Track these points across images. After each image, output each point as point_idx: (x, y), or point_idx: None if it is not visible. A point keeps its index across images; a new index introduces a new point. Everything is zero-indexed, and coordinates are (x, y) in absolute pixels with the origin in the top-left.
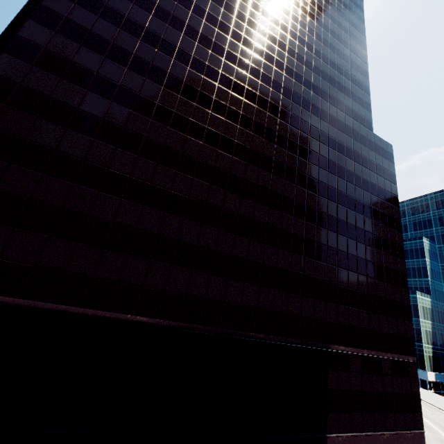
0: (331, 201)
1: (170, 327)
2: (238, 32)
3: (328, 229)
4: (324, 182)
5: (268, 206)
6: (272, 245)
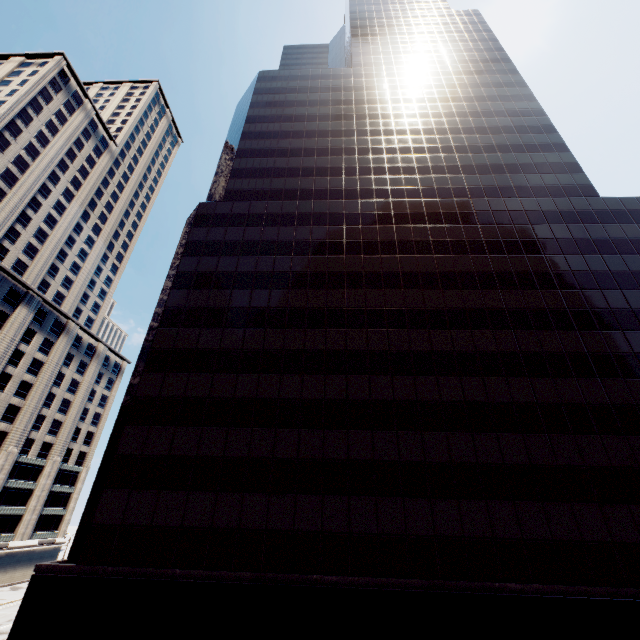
0: (564, 330)
1: (369, 587)
2: (352, 188)
3: (577, 376)
4: (539, 307)
5: (458, 375)
6: (485, 431)
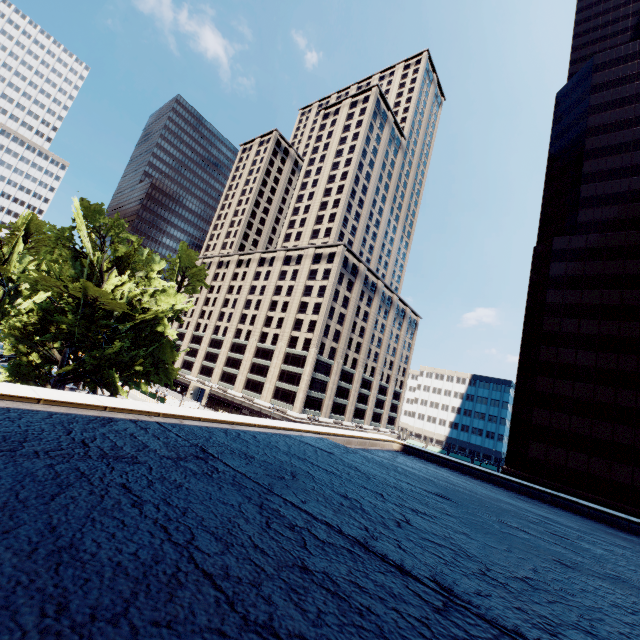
0: None
1: None
2: None
3: None
4: None
5: None
6: None
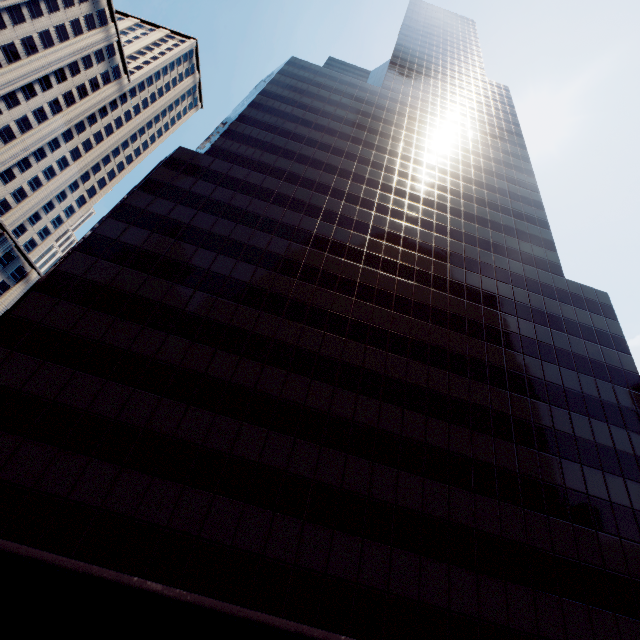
0: (496, 387)
1: (196, 607)
2: (341, 189)
3: (495, 435)
4: (480, 358)
5: (380, 399)
6: (388, 464)
